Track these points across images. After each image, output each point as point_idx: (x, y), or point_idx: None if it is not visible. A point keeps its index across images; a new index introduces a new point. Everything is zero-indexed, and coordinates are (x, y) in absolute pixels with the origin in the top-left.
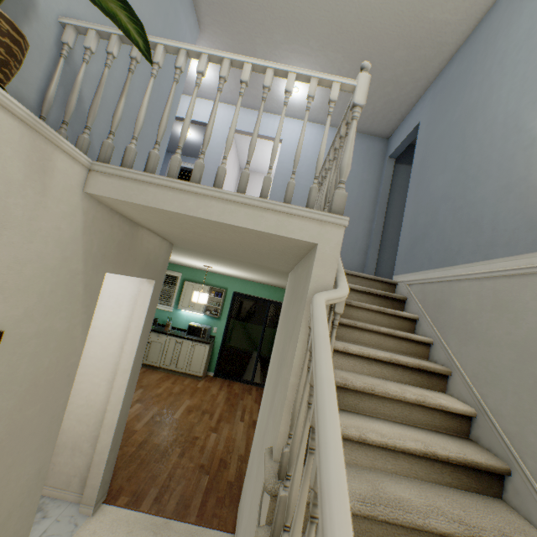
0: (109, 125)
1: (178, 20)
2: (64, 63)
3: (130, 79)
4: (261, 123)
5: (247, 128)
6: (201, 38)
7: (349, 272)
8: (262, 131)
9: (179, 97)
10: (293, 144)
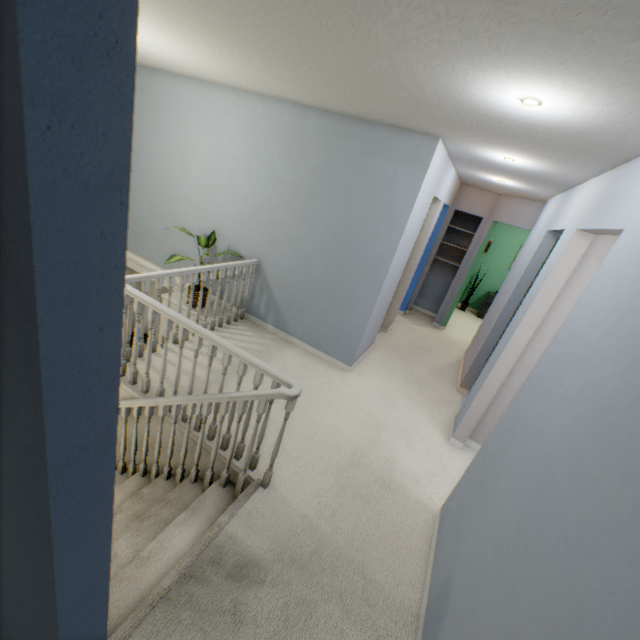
0: (292, 297)
1: (372, 175)
2: (250, 280)
3: (228, 285)
4: (618, 194)
5: (592, 220)
6: (450, 141)
7: (193, 546)
8: (607, 216)
9: (395, 242)
10: (633, 238)
